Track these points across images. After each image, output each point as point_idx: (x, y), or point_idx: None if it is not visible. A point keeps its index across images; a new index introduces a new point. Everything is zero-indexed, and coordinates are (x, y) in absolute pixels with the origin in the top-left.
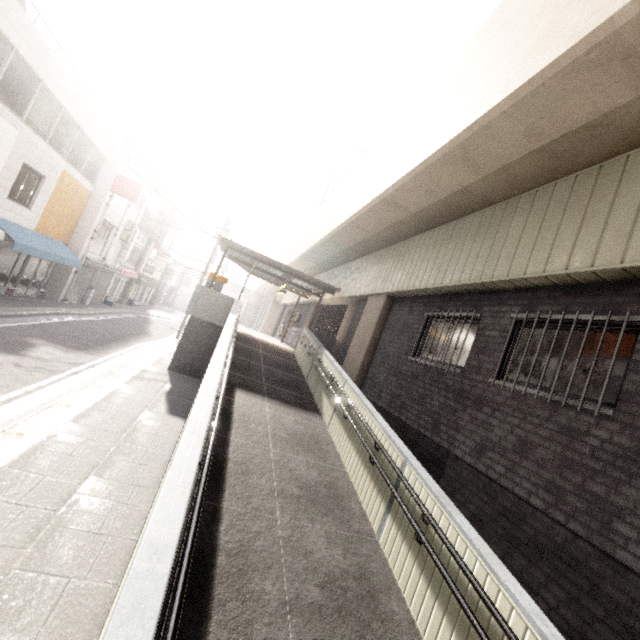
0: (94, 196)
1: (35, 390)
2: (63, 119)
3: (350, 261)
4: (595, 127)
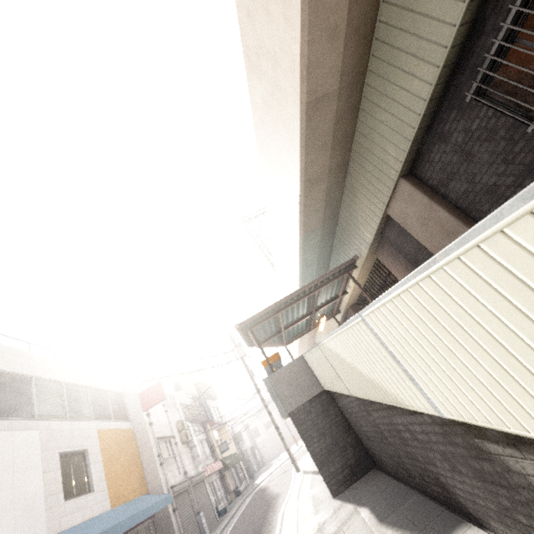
0: (136, 429)
1: None
2: (69, 392)
3: (333, 239)
4: None
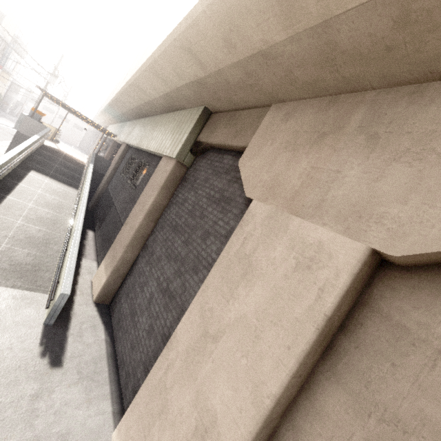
0: None
1: None
2: None
3: (127, 121)
4: (151, 103)
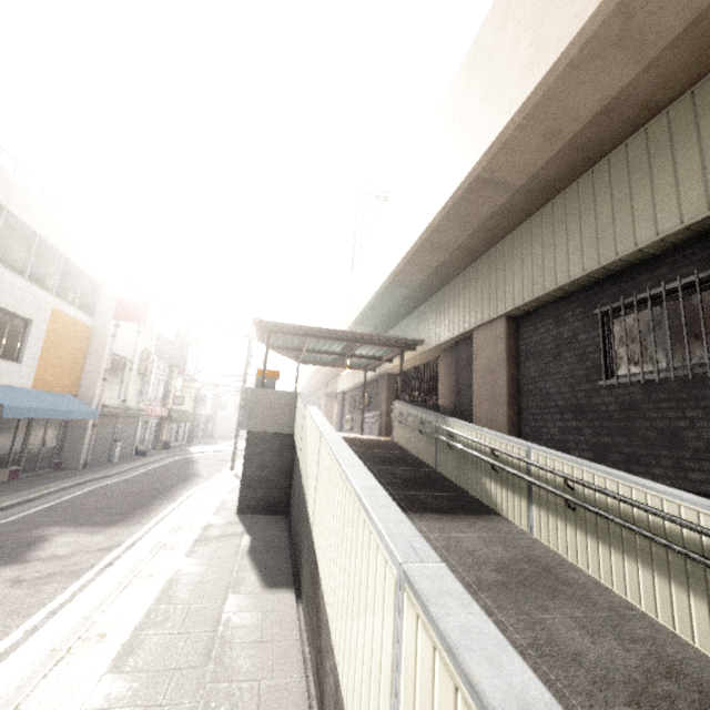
0: (96, 330)
1: (44, 621)
2: (40, 249)
3: (420, 305)
4: None
